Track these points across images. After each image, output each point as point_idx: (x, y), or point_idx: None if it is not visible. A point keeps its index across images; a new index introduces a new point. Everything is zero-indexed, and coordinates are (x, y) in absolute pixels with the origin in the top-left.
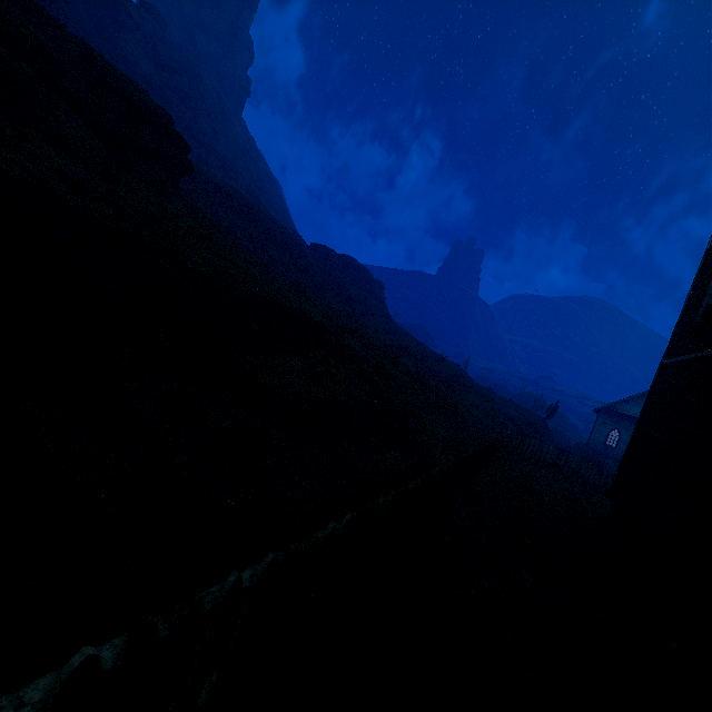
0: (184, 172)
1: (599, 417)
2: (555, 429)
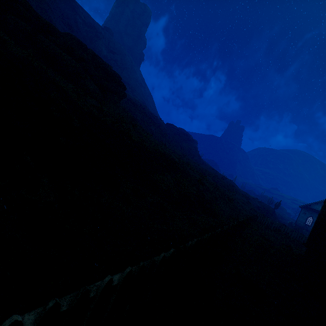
0: (123, 98)
1: (302, 210)
2: (279, 214)
